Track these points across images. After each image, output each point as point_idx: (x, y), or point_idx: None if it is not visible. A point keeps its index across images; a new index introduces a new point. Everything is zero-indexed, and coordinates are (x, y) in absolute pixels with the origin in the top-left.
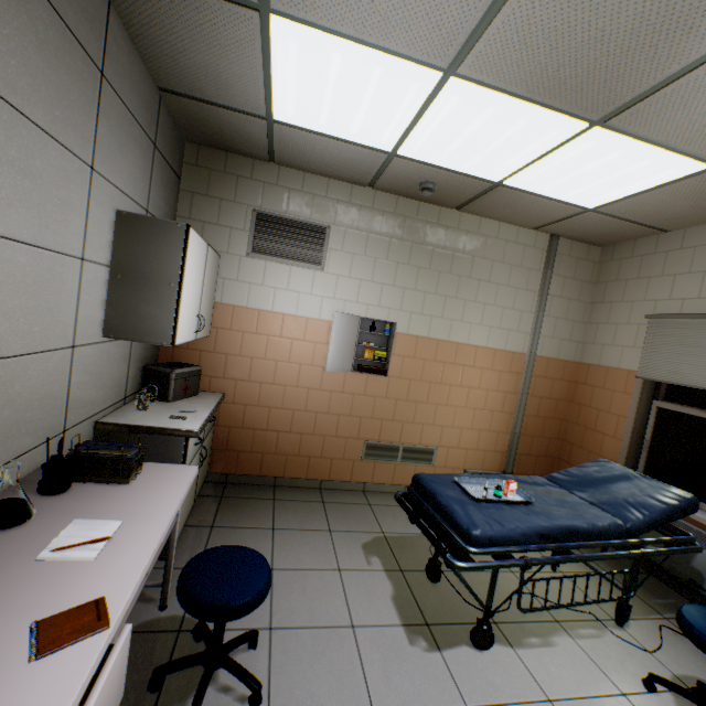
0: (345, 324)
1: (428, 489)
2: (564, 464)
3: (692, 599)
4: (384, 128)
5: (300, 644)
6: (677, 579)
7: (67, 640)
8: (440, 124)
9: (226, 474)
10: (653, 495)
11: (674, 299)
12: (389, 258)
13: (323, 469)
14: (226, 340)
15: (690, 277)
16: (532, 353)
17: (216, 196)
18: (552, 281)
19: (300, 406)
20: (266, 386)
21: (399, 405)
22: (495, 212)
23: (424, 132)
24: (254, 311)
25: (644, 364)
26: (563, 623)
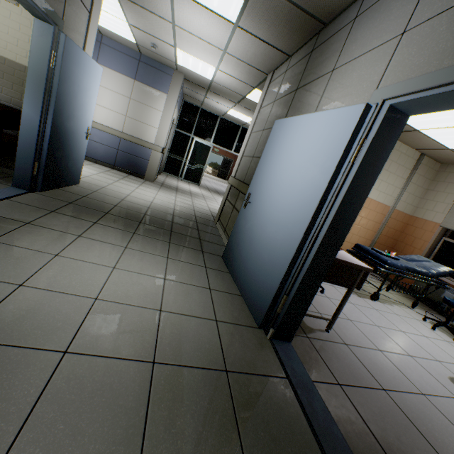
0: None
1: (365, 248)
2: None
3: (435, 309)
4: None
5: (322, 286)
6: (432, 301)
7: (341, 249)
8: None
9: None
10: (439, 268)
11: None
12: None
13: None
14: None
15: None
16: (393, 207)
17: None
18: (413, 176)
19: None
20: None
21: None
22: (404, 139)
23: None
24: None
25: (445, 221)
26: (394, 303)
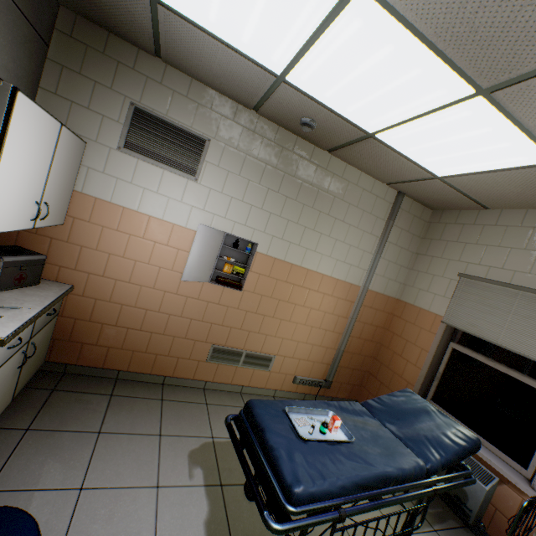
0: (209, 238)
1: (258, 422)
2: (372, 378)
3: (453, 508)
4: (277, 43)
5: None
6: (447, 493)
7: None
8: (335, 52)
9: (66, 365)
10: (448, 434)
11: (483, 265)
12: (262, 183)
13: (169, 366)
14: (83, 231)
15: (498, 250)
16: (365, 287)
17: (91, 78)
18: (391, 231)
19: (154, 307)
20: (121, 284)
21: (249, 316)
22: (360, 162)
23: (316, 59)
24: (118, 208)
25: (450, 313)
26: None
